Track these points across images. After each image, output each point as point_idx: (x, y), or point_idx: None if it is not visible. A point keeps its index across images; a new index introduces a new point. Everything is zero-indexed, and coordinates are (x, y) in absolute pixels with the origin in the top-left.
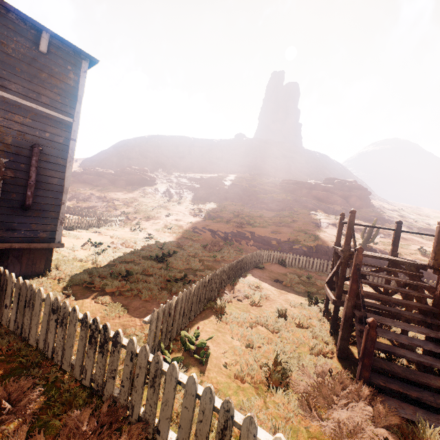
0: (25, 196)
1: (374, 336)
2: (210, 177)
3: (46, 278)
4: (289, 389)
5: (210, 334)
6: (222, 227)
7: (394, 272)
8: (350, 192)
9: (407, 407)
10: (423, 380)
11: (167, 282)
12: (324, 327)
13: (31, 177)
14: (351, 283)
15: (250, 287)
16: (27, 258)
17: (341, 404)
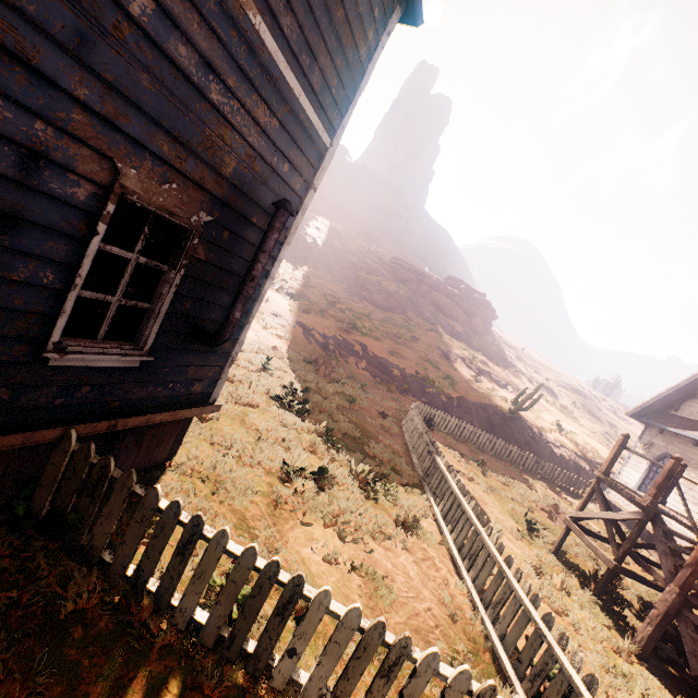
0: (227, 319)
1: None
2: None
3: (174, 473)
4: None
5: None
6: (319, 324)
7: None
8: (477, 308)
9: None
10: None
11: (365, 486)
12: (583, 591)
13: (254, 279)
14: (689, 575)
15: None
16: (152, 434)
17: None
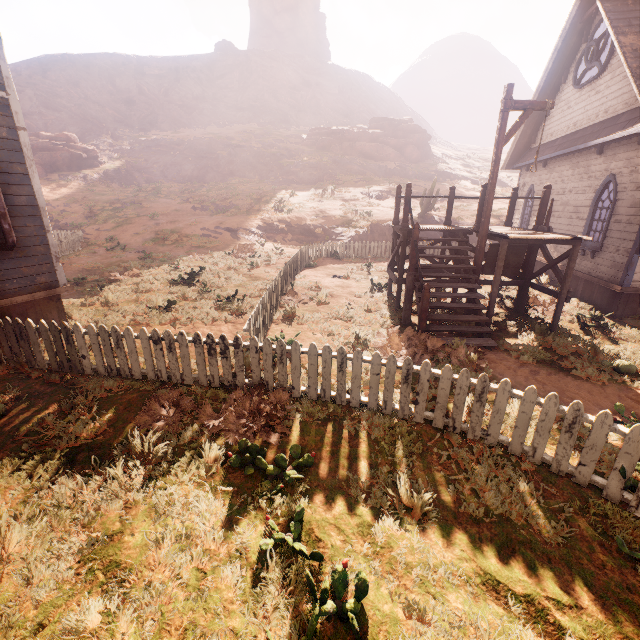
0: (3, 231)
1: (428, 296)
2: (195, 137)
3: None
4: (371, 351)
5: (293, 335)
6: (243, 222)
7: (448, 242)
8: (406, 138)
9: (450, 339)
10: (461, 319)
11: (219, 304)
12: (390, 307)
13: None
14: (411, 260)
15: (310, 289)
16: (33, 313)
17: (407, 344)
